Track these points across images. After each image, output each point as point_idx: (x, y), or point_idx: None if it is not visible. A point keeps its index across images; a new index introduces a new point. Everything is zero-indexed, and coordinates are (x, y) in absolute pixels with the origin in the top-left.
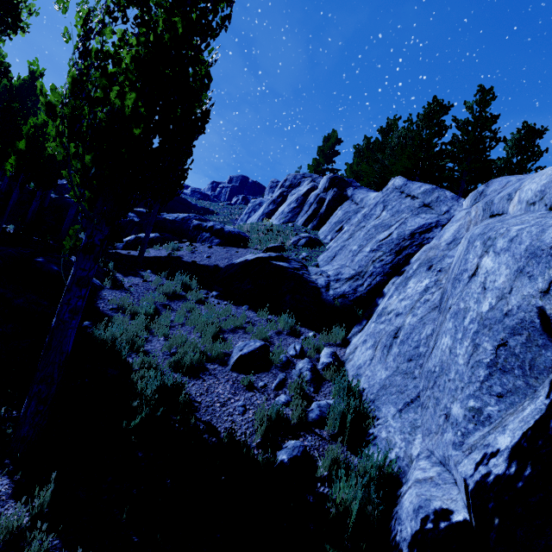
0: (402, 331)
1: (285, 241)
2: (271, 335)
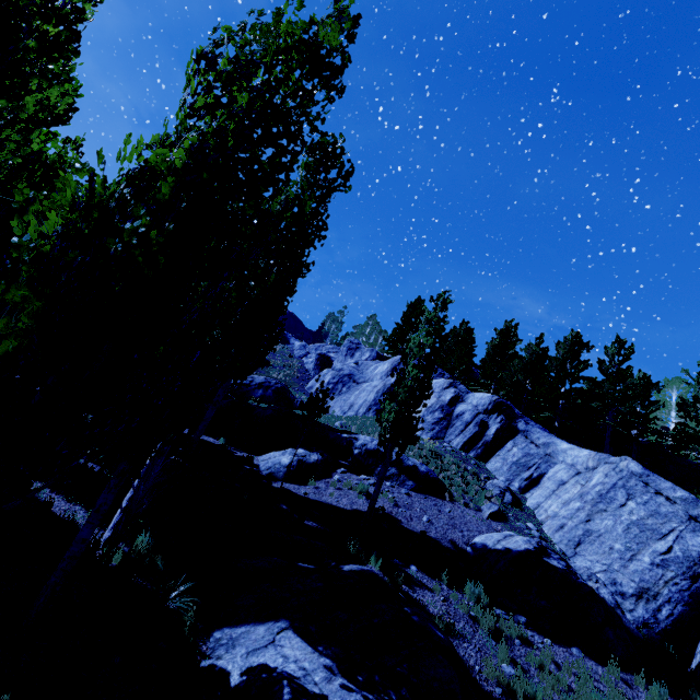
0: None
1: (484, 492)
2: None
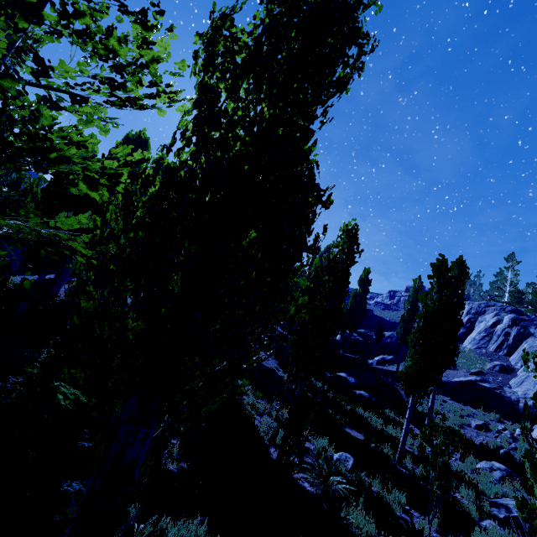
0: None
1: (482, 366)
2: (487, 421)
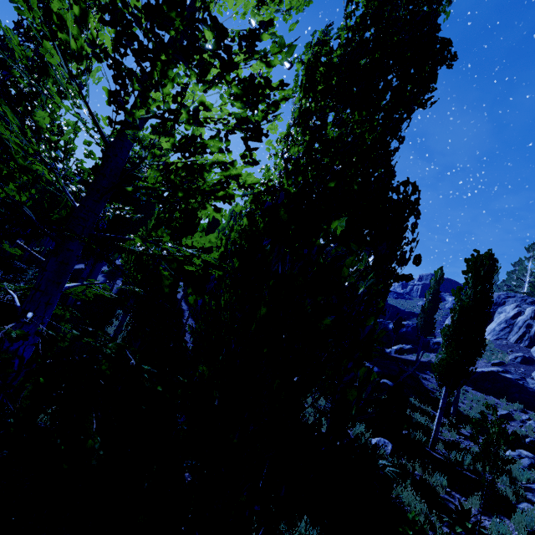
0: None
1: (503, 357)
2: (511, 410)
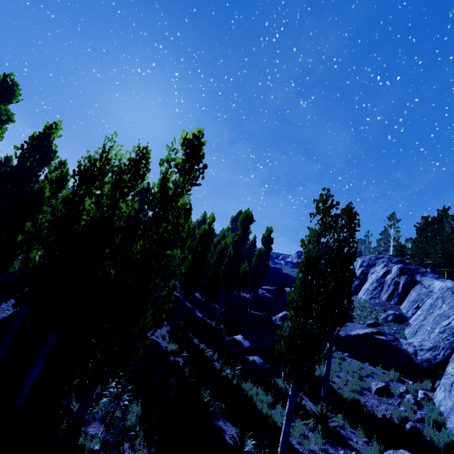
0: (453, 383)
1: (377, 317)
2: (387, 381)
